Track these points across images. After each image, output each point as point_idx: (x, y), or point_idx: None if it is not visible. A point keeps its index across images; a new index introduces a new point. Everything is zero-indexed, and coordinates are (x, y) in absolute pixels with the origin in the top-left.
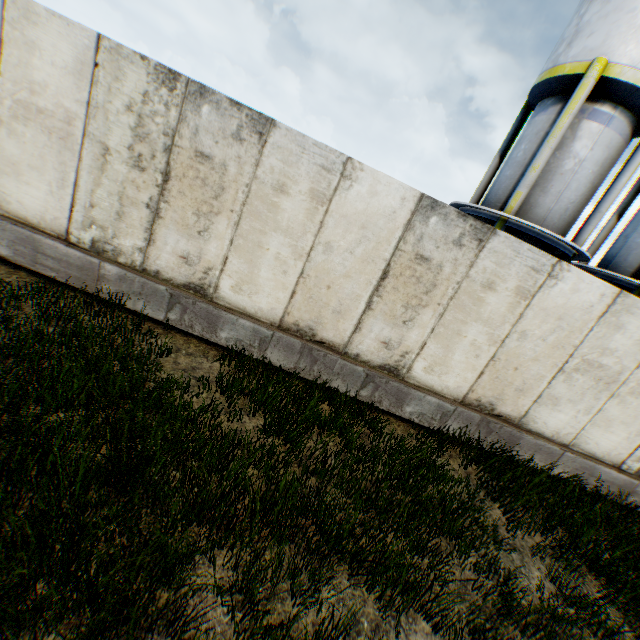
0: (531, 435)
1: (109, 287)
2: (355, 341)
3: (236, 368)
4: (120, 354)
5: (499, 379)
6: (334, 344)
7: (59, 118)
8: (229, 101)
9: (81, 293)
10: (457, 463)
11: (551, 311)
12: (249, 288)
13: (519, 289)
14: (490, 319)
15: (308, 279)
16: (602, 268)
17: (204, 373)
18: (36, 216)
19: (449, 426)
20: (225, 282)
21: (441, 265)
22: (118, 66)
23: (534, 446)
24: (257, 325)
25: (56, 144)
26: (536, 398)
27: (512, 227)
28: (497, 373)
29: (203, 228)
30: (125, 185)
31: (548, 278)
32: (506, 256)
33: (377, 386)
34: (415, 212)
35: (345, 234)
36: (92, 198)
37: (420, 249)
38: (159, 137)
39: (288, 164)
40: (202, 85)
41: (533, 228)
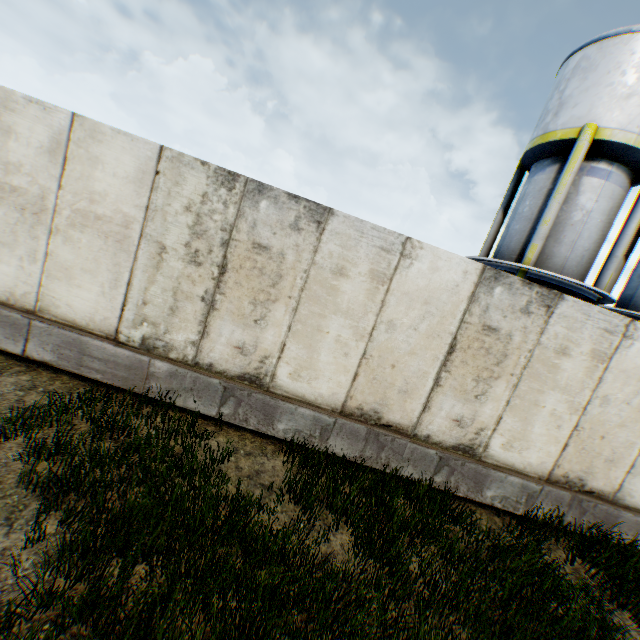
0: (629, 511)
1: (158, 385)
2: (424, 421)
3: (300, 465)
4: (185, 469)
5: (585, 450)
6: (402, 426)
7: (116, 222)
8: (287, 195)
9: (125, 393)
10: (558, 556)
11: (631, 372)
12: (308, 374)
13: (594, 352)
14: (567, 386)
15: (371, 359)
16: (622, 308)
17: (269, 477)
18: (84, 318)
19: (538, 509)
20: (282, 370)
21: (510, 334)
22: (178, 172)
23: (634, 524)
24: (318, 413)
25: (111, 247)
26: (628, 468)
27: (533, 277)
28: (582, 444)
29: (260, 316)
30: (180, 280)
31: (623, 339)
32: (576, 320)
33: (452, 469)
34: (478, 284)
35: (408, 311)
36: (145, 295)
37: (486, 320)
38: (216, 232)
39: (347, 248)
40: (260, 182)
41: (555, 277)
